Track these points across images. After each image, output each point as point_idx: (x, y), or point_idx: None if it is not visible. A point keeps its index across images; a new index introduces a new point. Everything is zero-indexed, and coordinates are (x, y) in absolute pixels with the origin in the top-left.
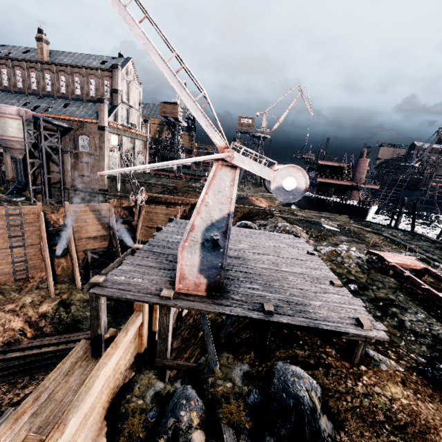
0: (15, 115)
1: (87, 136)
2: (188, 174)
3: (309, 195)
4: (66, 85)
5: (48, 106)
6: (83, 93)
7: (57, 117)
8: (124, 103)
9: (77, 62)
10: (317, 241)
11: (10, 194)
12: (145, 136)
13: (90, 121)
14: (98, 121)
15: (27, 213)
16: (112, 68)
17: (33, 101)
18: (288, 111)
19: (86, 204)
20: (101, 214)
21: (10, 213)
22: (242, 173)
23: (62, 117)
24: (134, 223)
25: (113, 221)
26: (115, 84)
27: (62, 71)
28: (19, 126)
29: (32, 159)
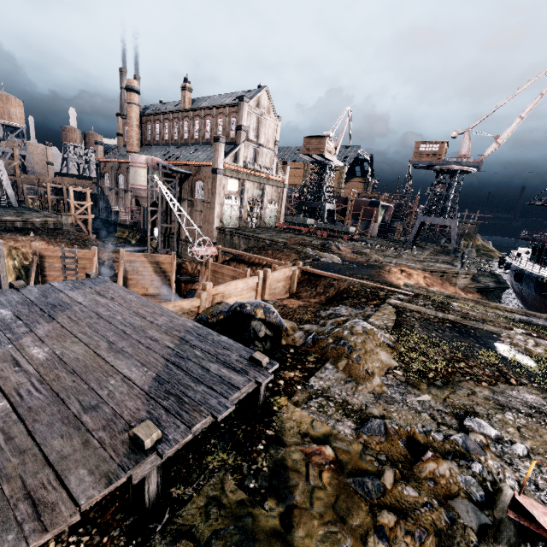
0: (144, 164)
1: (202, 181)
2: (326, 229)
3: (540, 274)
4: (199, 130)
5: (180, 153)
6: (212, 136)
7: (180, 163)
8: (250, 142)
9: (212, 104)
10: (405, 384)
11: (138, 242)
12: (281, 181)
13: (205, 164)
14: (212, 163)
15: (83, 258)
16: (238, 102)
17: (172, 150)
18: (519, 121)
19: (144, 254)
20: (162, 268)
21: (66, 255)
22: (413, 231)
23: (184, 163)
24: (197, 284)
25: (171, 278)
26: (240, 119)
27: (197, 116)
28: (146, 175)
29: (153, 208)
